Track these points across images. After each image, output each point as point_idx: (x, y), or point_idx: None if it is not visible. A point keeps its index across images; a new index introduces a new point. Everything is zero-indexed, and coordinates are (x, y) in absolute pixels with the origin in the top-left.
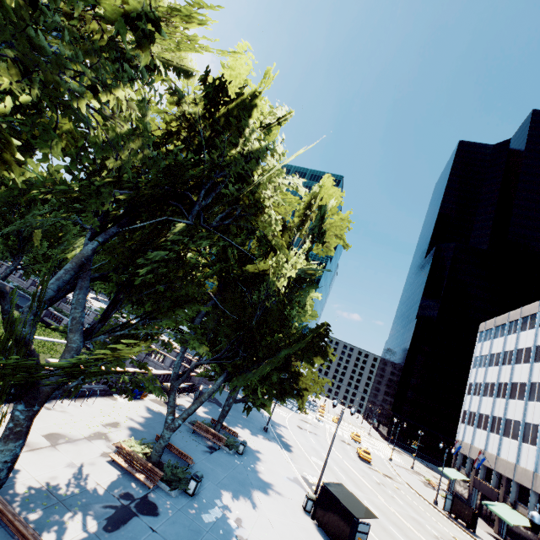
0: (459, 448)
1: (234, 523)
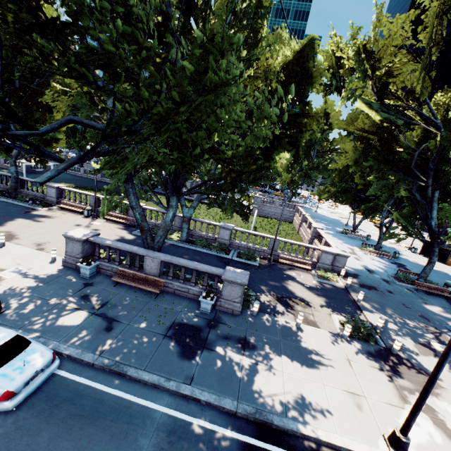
0: None
1: (415, 262)
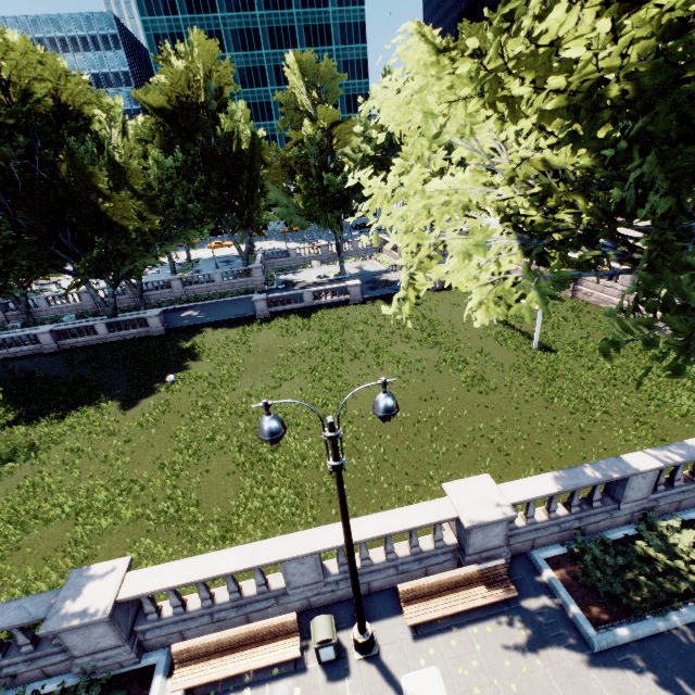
0: None
1: None
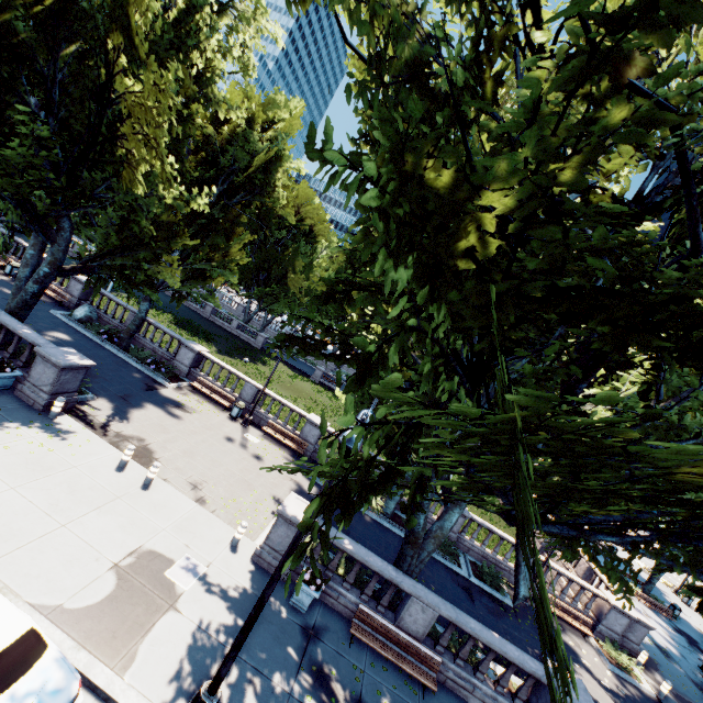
0: None
1: (702, 633)
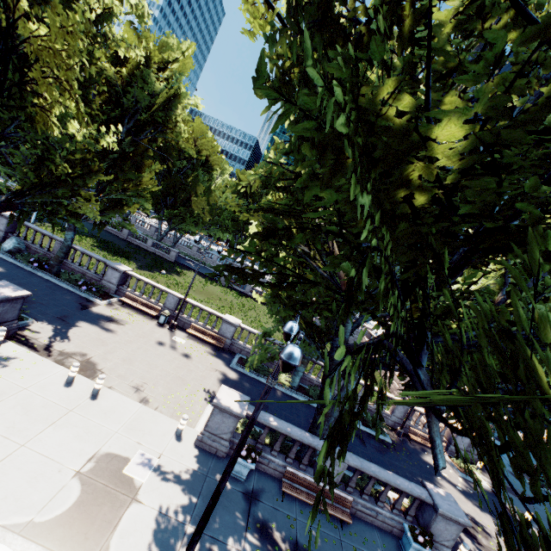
0: None
1: None
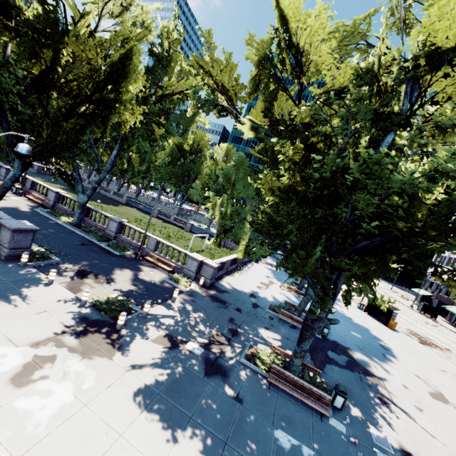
0: (430, 278)
1: (341, 312)
